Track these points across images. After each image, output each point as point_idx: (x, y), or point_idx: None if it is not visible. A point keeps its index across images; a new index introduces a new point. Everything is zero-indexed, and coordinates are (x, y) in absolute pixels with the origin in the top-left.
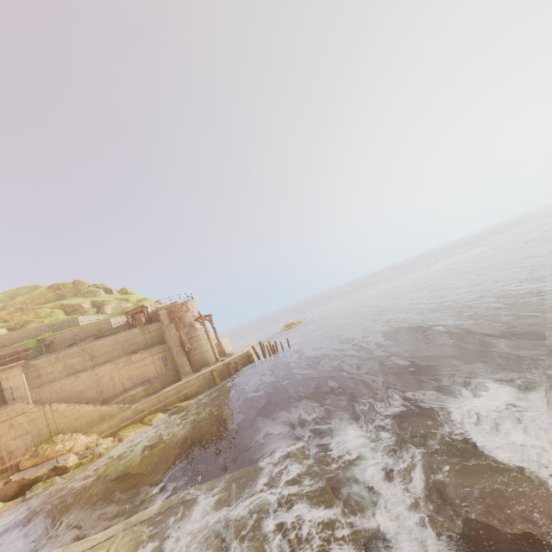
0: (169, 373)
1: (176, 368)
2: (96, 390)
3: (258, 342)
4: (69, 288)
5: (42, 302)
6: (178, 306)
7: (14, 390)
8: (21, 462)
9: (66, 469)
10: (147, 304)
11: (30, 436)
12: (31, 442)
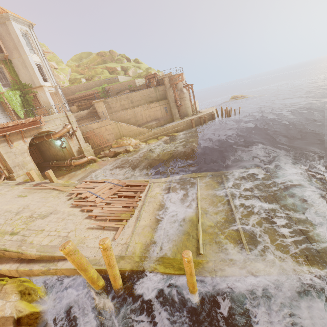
0: (168, 117)
1: (171, 115)
2: (134, 119)
3: (212, 106)
4: (107, 56)
5: (96, 64)
6: (176, 76)
7: (102, 113)
8: (112, 145)
9: (130, 151)
10: (153, 72)
11: (113, 135)
12: (114, 138)
